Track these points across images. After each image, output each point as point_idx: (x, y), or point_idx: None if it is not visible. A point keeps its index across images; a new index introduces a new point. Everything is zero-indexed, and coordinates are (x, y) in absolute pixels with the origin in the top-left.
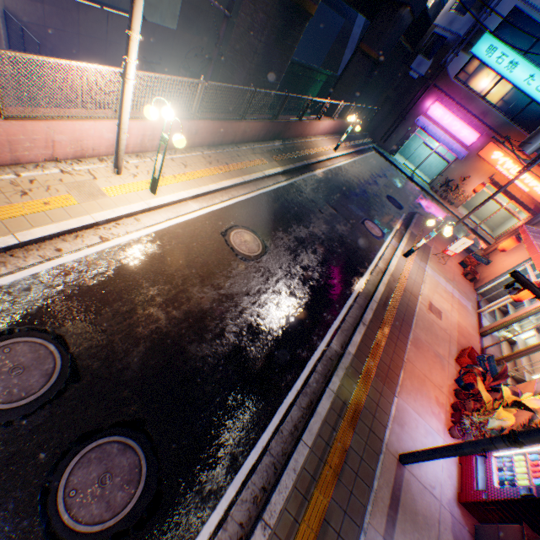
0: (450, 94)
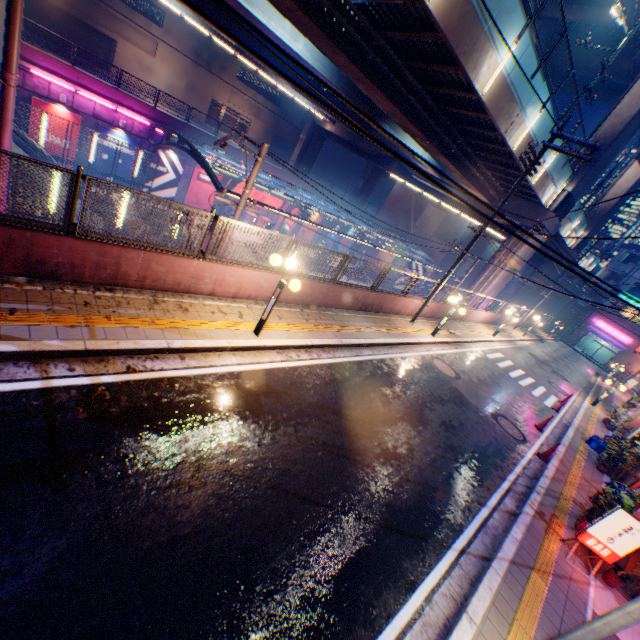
0: (607, 316)
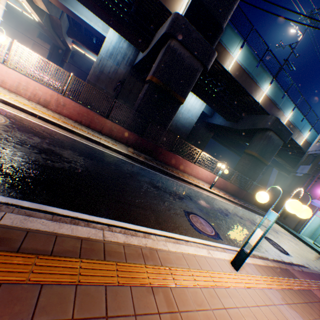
0: None
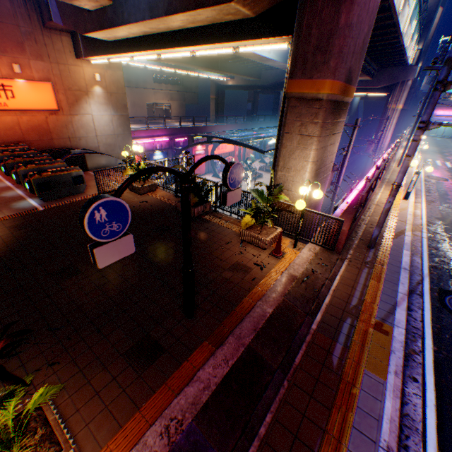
0: (442, 106)
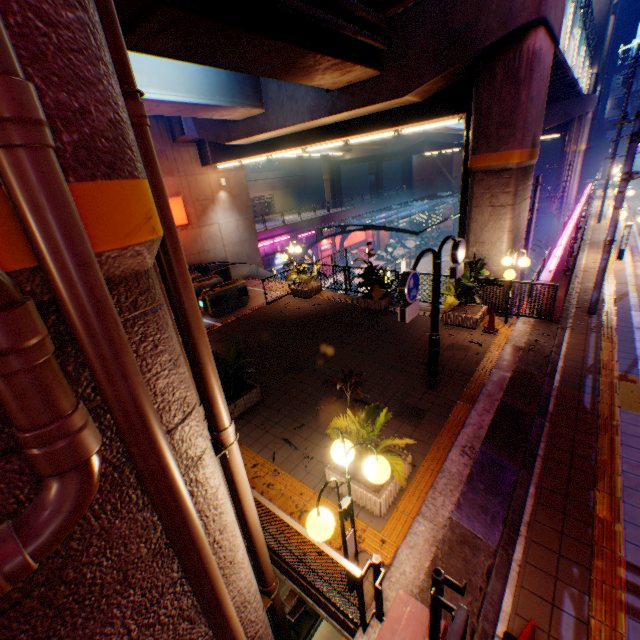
0: None
